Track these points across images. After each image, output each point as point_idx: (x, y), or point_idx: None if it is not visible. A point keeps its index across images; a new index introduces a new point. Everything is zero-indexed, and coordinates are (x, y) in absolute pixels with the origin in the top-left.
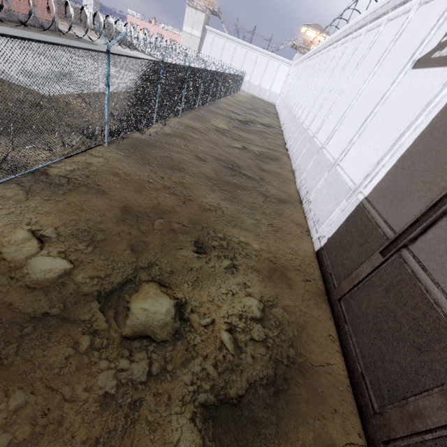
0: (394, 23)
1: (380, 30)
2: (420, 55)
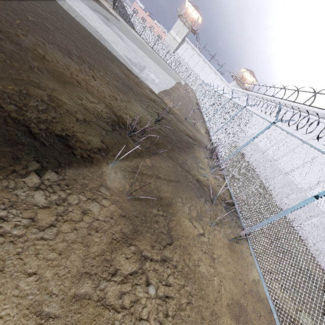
0: None
1: None
2: None
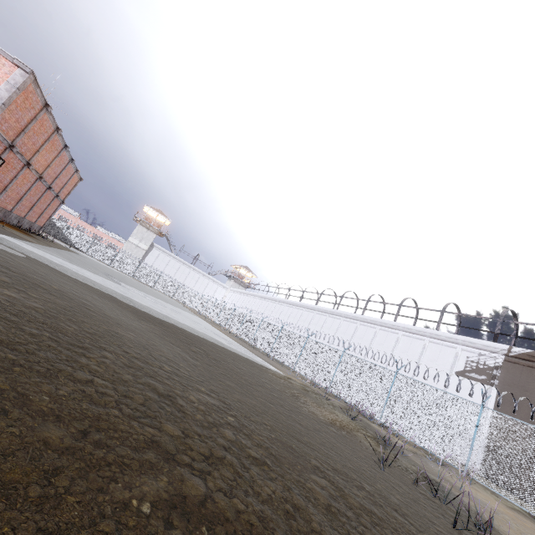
0: (411, 339)
1: (400, 337)
2: (455, 369)
